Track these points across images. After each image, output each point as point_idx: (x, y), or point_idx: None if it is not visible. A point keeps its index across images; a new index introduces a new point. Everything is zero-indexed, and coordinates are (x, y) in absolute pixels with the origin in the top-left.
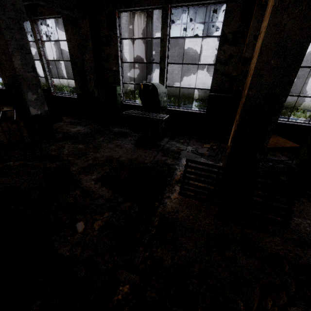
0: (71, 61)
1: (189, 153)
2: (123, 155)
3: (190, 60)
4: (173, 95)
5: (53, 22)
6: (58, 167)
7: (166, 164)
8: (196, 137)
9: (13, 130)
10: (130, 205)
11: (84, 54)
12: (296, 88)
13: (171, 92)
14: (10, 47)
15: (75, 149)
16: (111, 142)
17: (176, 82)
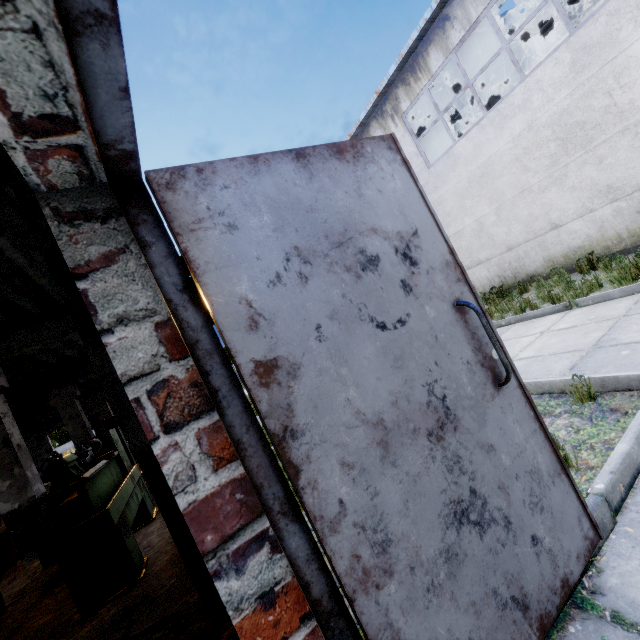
0: None
1: None
2: None
3: None
4: None
5: None
6: None
7: None
8: None
9: None
10: None
11: None
12: (562, 210)
13: None
14: (65, 420)
15: None
16: None
17: None
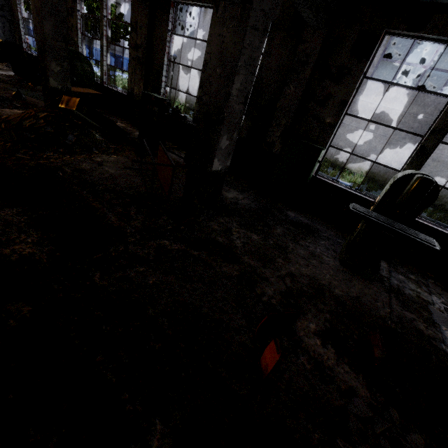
0: (254, 87)
1: (447, 317)
2: (334, 283)
3: (394, 122)
4: (342, 166)
5: (199, 11)
6: (242, 278)
7: (422, 332)
8: (432, 276)
9: (145, 170)
10: (424, 443)
11: (288, 83)
12: None
13: (341, 160)
14: (241, 59)
15: (249, 241)
16: (298, 242)
17: (355, 149)
